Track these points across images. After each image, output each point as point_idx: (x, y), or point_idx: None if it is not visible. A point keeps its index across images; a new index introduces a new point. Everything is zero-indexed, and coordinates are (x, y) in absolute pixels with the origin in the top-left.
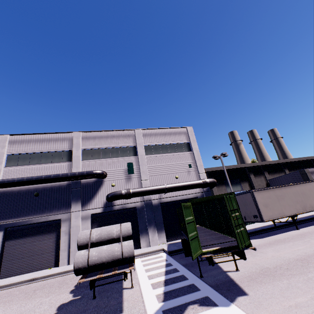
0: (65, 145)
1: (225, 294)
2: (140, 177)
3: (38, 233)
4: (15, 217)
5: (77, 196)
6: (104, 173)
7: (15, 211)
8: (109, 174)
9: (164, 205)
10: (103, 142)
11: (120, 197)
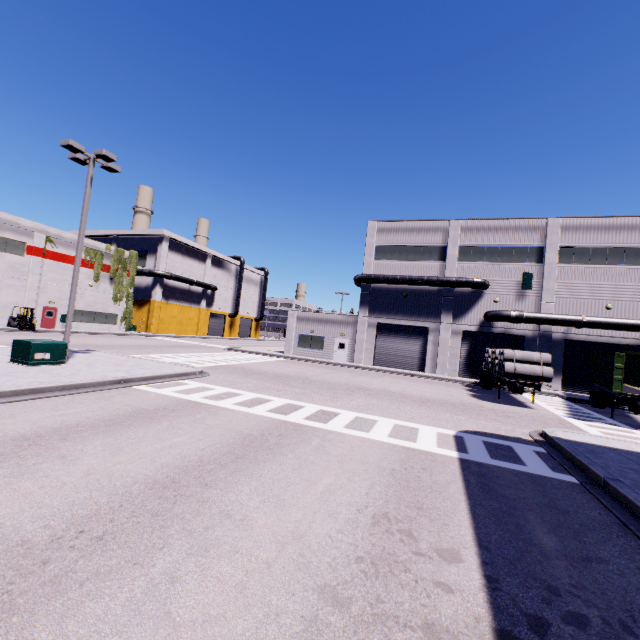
0: (437, 238)
1: (633, 427)
2: (539, 296)
3: (405, 336)
4: (385, 314)
5: (448, 306)
6: (487, 284)
7: (385, 309)
8: (492, 286)
9: (570, 343)
10: (490, 237)
11: (506, 320)
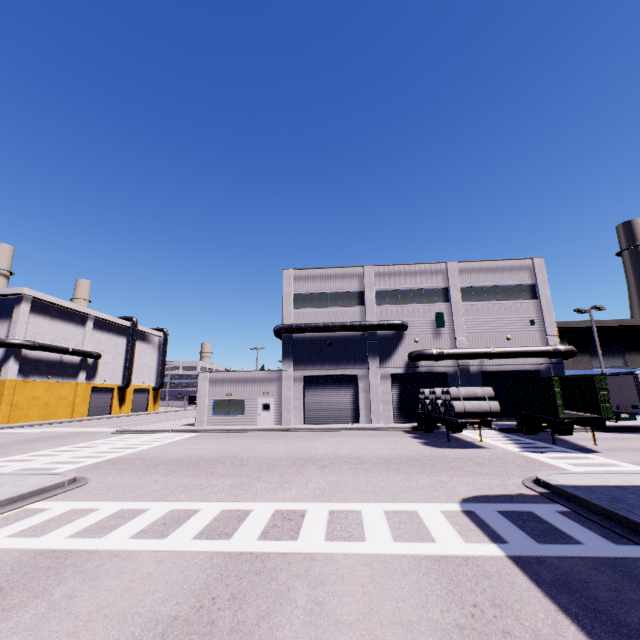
0: (354, 284)
1: (581, 451)
2: (452, 333)
3: (334, 386)
4: (312, 365)
5: (374, 350)
6: (407, 325)
7: (310, 360)
8: (410, 326)
9: (486, 375)
10: (401, 281)
11: (430, 358)
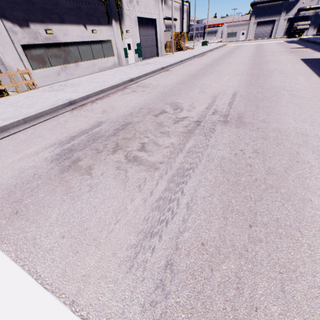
0: None
1: None
2: None
3: (266, 25)
4: (261, 18)
5: (285, 9)
6: None
7: (261, 15)
8: None
9: None
10: None
11: (304, 11)
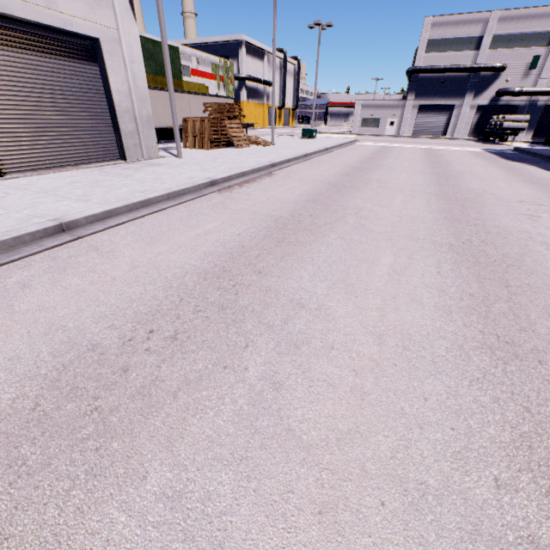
0: (477, 30)
1: None
2: (539, 74)
3: (437, 113)
4: (426, 98)
5: (472, 87)
6: (505, 67)
7: (426, 94)
8: (508, 69)
9: (548, 108)
10: (518, 26)
11: (510, 95)
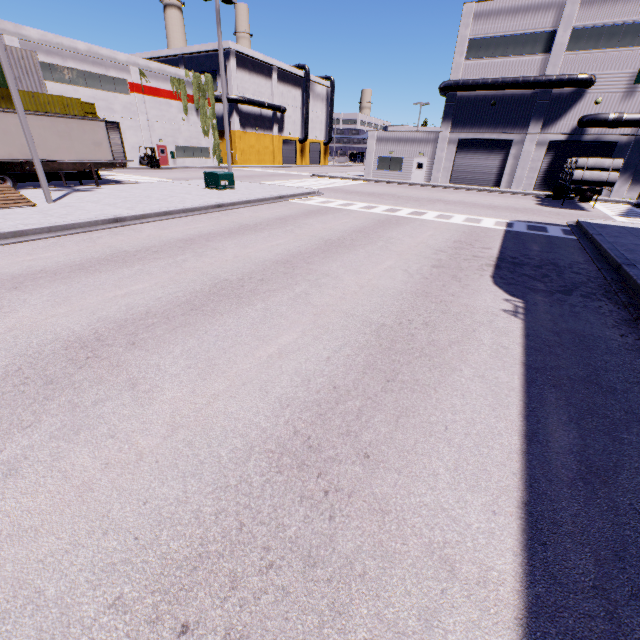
0: (547, 20)
1: None
2: None
3: (485, 151)
4: (469, 128)
5: (540, 112)
6: (593, 80)
7: (469, 122)
8: (598, 82)
9: None
10: (616, 11)
11: (601, 125)
